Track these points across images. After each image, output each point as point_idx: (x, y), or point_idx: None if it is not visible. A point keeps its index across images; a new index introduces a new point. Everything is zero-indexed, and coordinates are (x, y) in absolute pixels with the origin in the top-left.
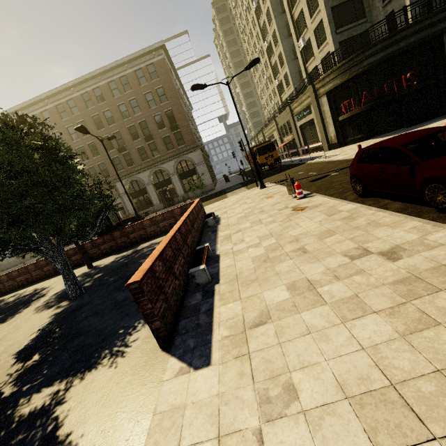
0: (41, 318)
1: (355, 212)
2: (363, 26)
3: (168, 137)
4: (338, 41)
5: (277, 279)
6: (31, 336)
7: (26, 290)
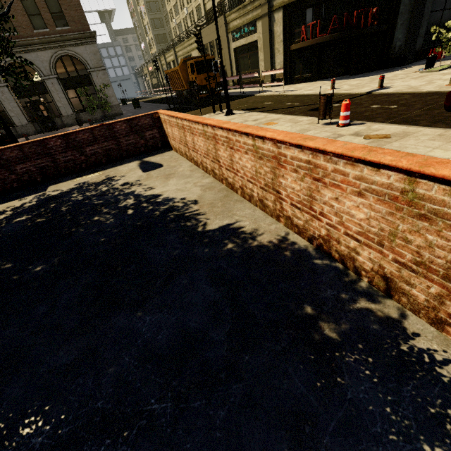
0: None
1: None
2: None
3: (33, 2)
4: None
5: None
6: None
7: None
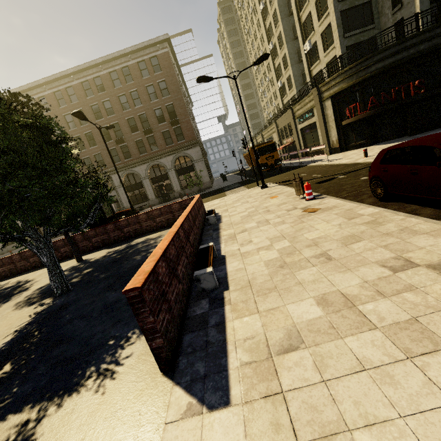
0: (20, 316)
1: (379, 216)
2: (371, 32)
3: (168, 132)
4: (345, 45)
5: (301, 289)
6: (6, 338)
7: (9, 282)
